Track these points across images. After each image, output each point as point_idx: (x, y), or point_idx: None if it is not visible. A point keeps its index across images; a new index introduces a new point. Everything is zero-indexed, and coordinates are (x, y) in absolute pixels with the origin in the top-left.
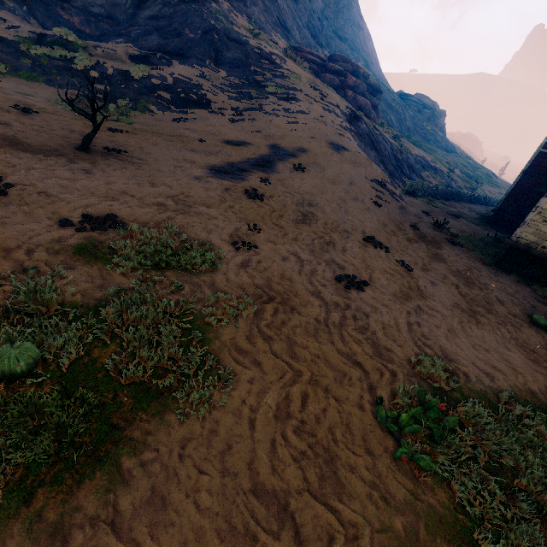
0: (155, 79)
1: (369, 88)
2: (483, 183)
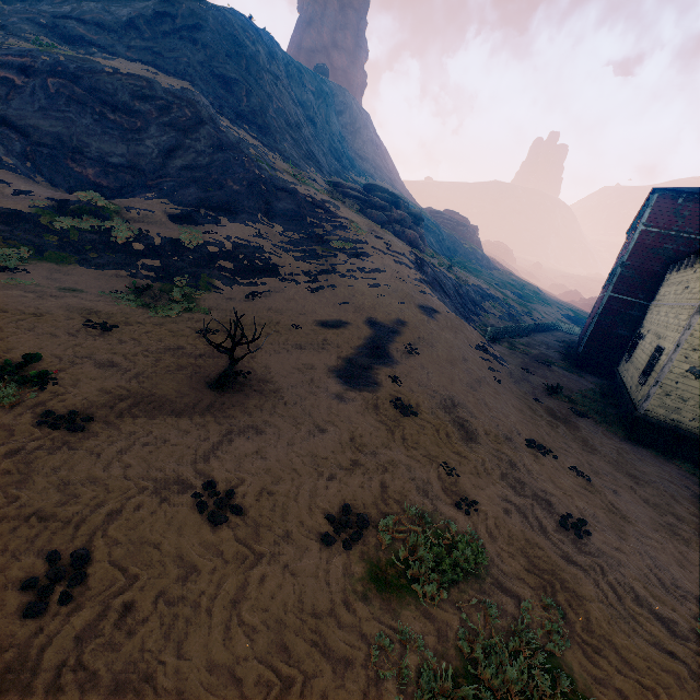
0: (211, 247)
1: (412, 217)
2: (535, 302)
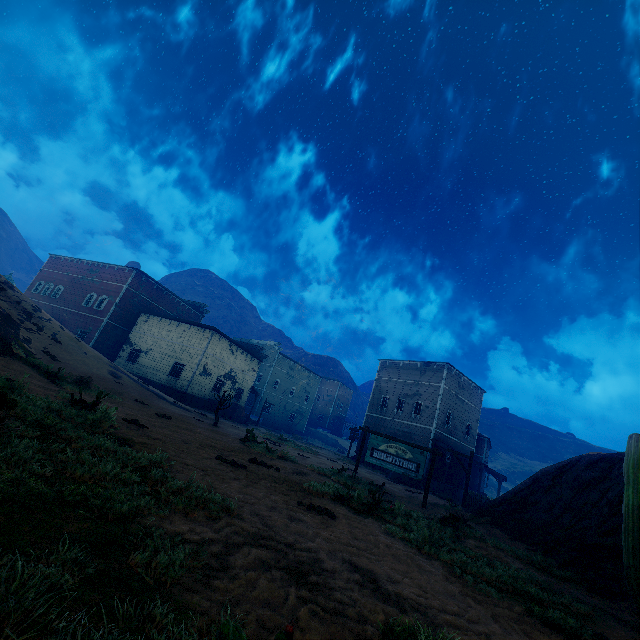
0: None
1: None
2: None
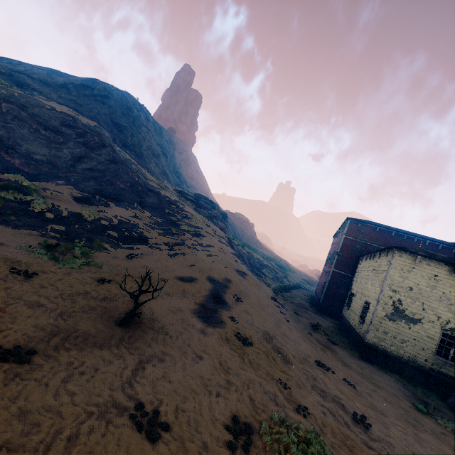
0: (104, 221)
1: (221, 215)
2: (287, 270)
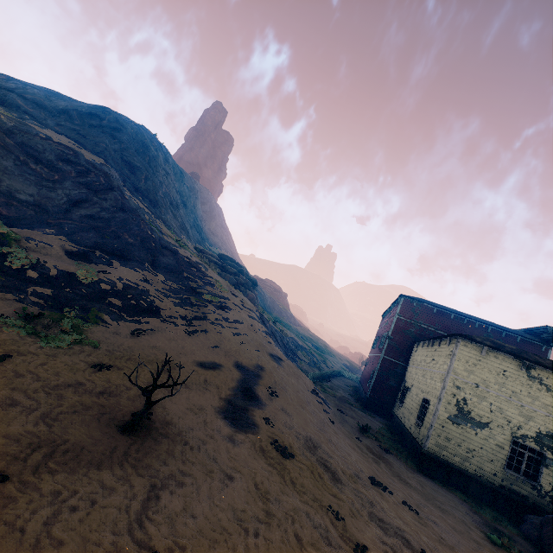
0: (104, 284)
1: (250, 282)
2: (326, 353)
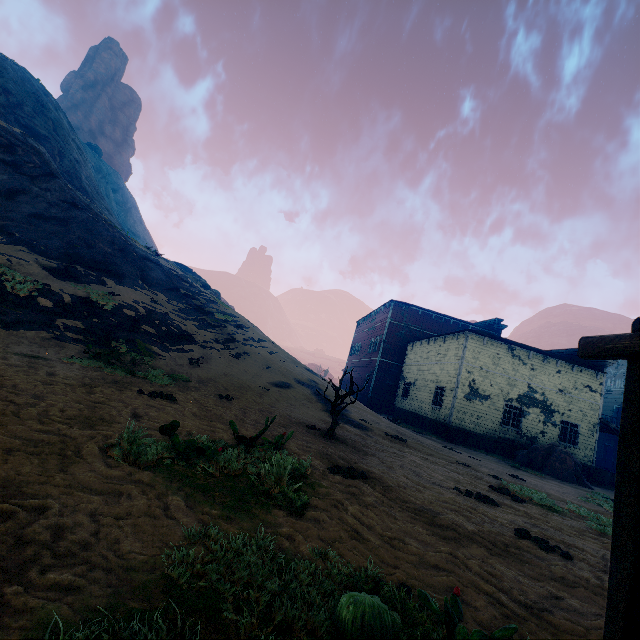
0: (127, 310)
1: None
2: None
